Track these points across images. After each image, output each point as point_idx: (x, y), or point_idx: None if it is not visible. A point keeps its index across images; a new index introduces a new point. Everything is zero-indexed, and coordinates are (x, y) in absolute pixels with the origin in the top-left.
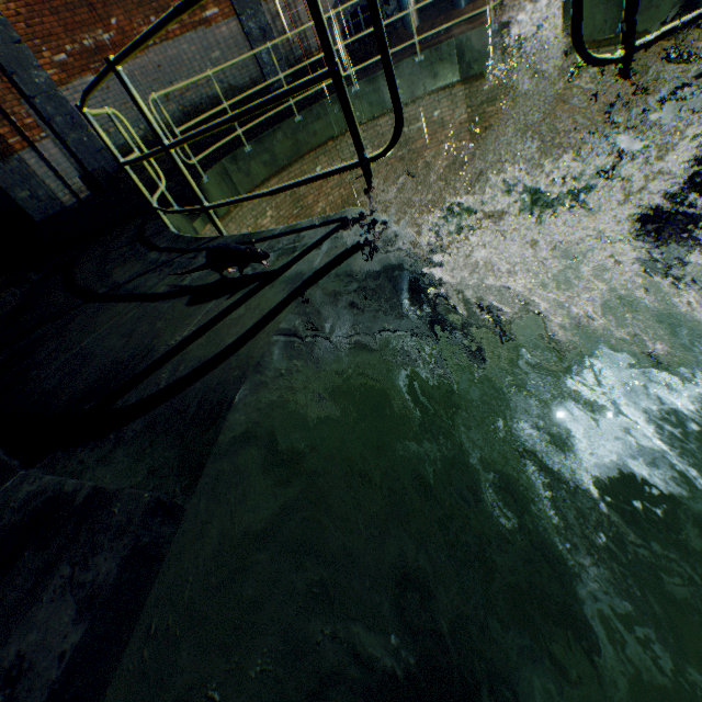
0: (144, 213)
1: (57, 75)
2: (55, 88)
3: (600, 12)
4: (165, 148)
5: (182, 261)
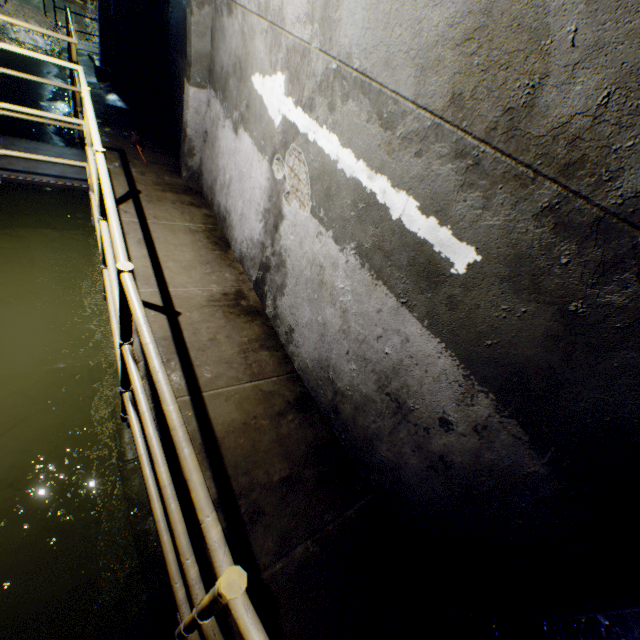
0: None
1: None
2: None
3: None
4: None
5: None
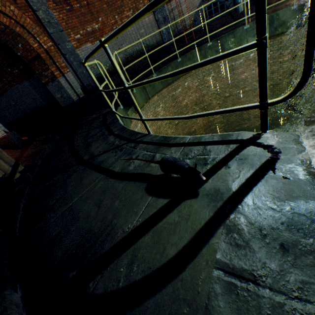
0: (106, 105)
1: (76, 44)
2: (74, 50)
3: None
4: (125, 88)
5: (127, 148)
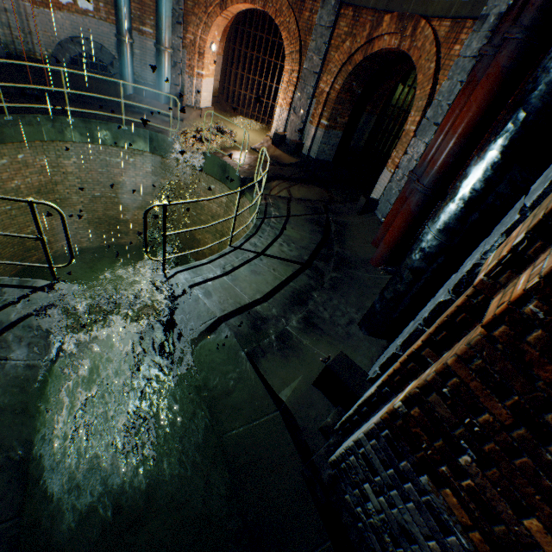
0: None
1: None
2: None
3: (216, 168)
4: None
5: None
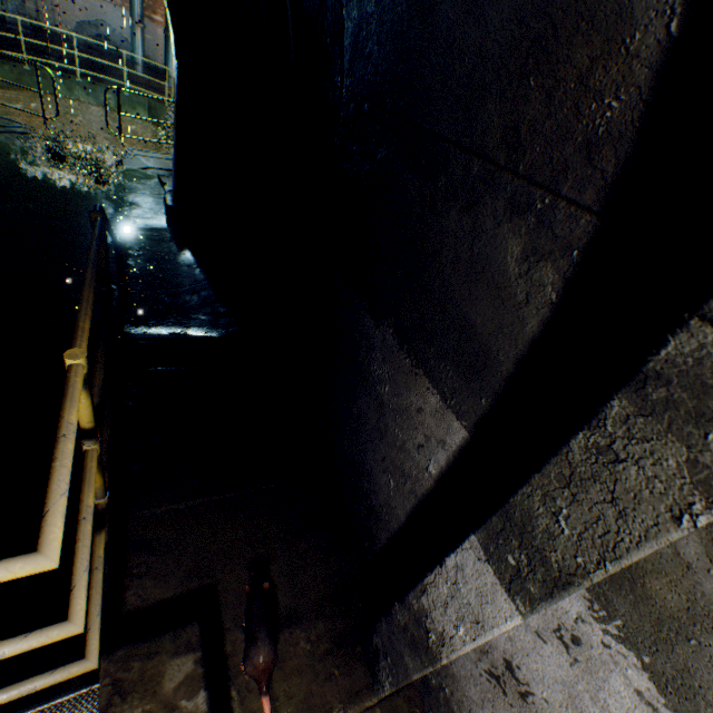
0: None
1: None
2: None
3: None
4: None
5: None
